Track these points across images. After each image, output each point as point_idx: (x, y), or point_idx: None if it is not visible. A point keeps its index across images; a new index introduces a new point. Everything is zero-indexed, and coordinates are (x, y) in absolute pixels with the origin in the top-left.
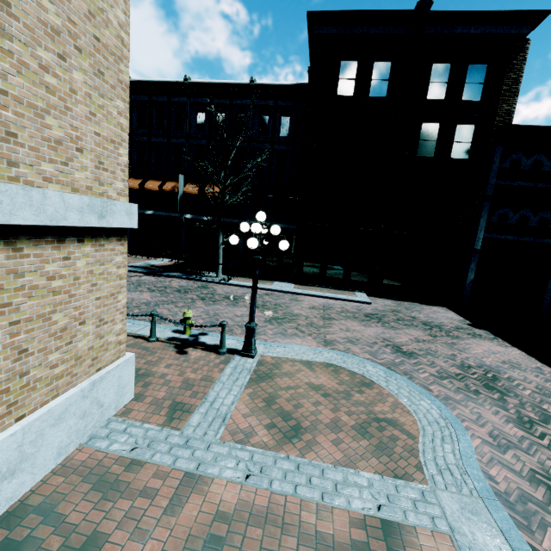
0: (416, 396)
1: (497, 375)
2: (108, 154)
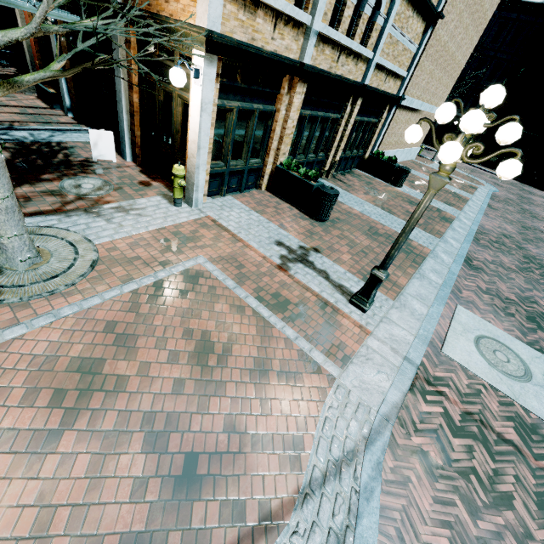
0: (490, 186)
1: (530, 199)
2: (445, 98)
